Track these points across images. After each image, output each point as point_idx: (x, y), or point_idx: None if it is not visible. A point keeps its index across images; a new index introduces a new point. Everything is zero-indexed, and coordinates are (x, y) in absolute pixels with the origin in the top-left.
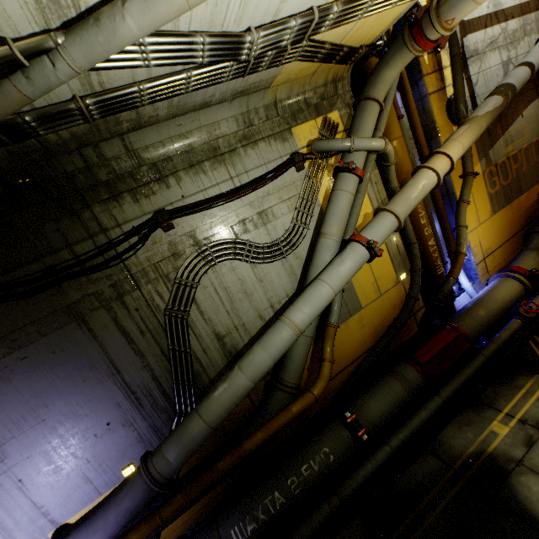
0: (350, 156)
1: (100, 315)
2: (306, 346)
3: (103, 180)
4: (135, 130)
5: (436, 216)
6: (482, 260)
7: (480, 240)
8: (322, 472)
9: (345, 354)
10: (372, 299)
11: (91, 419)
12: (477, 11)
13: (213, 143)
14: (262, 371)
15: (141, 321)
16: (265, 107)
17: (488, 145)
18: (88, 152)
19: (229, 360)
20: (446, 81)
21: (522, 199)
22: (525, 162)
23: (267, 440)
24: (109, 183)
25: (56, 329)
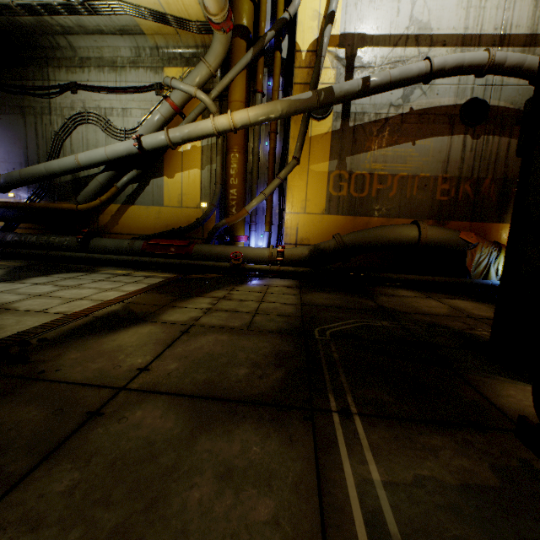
0: (173, 91)
1: (32, 118)
2: (95, 185)
3: (58, 57)
4: (69, 35)
5: (276, 190)
6: (294, 245)
7: (299, 226)
8: (57, 245)
9: (139, 227)
10: (174, 205)
11: (10, 162)
12: (391, 29)
13: (115, 59)
14: (52, 169)
15: (45, 131)
16: (151, 48)
17: (349, 151)
18: (51, 39)
19: (74, 178)
20: (320, 79)
21: (375, 221)
22: (397, 189)
23: (45, 208)
24: (60, 59)
25: (15, 114)
